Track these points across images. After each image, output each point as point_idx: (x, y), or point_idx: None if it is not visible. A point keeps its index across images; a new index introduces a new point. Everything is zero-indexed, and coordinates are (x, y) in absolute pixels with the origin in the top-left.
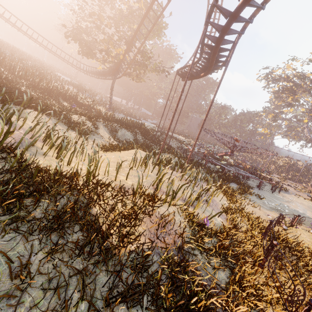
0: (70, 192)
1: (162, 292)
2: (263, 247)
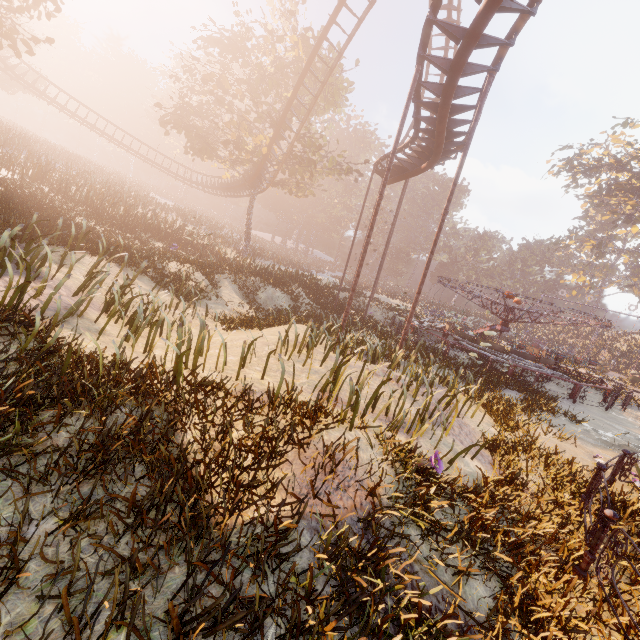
0: (136, 400)
1: (311, 617)
2: (585, 528)
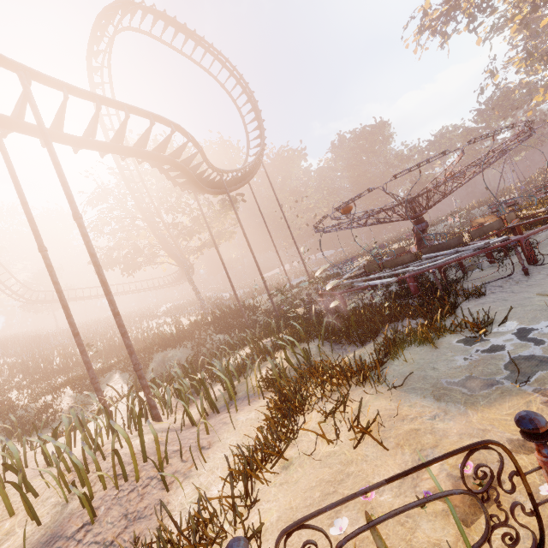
0: None
1: None
2: None
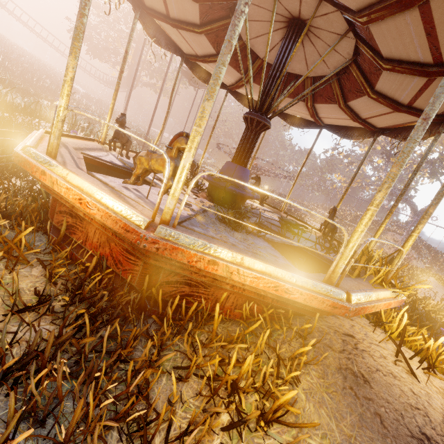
0: None
1: None
2: None
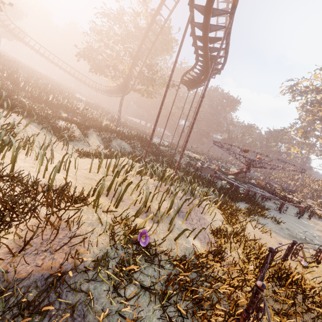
0: None
1: None
2: (253, 291)
